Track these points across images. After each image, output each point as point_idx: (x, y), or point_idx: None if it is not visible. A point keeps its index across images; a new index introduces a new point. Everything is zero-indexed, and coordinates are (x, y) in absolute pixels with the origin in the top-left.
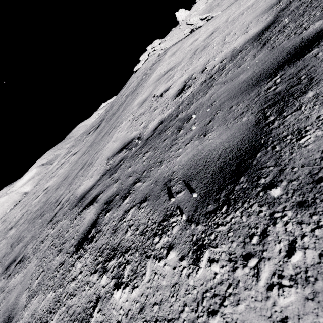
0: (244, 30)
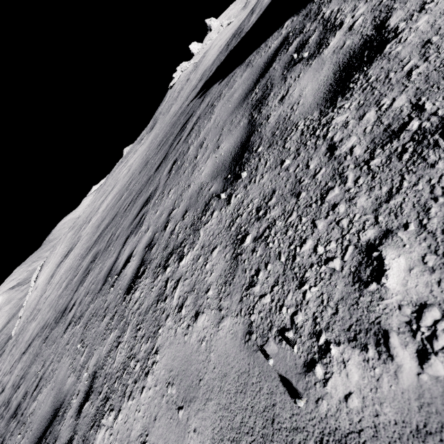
0: None
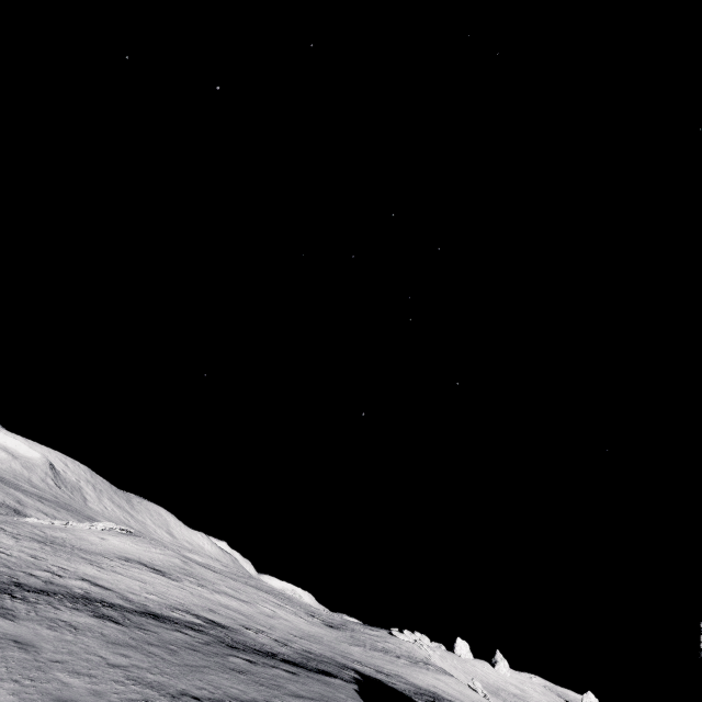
0: None
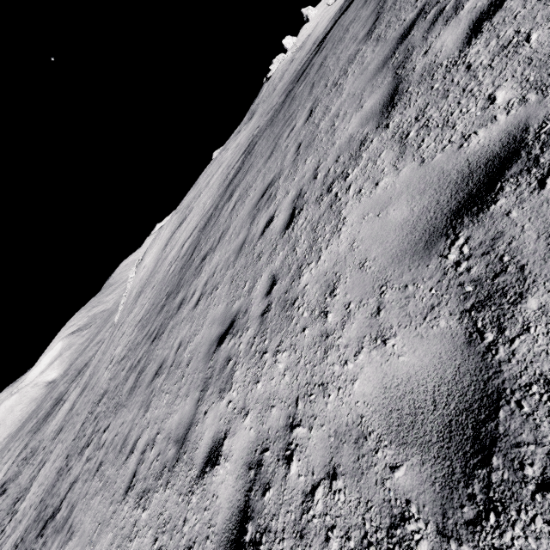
0: None
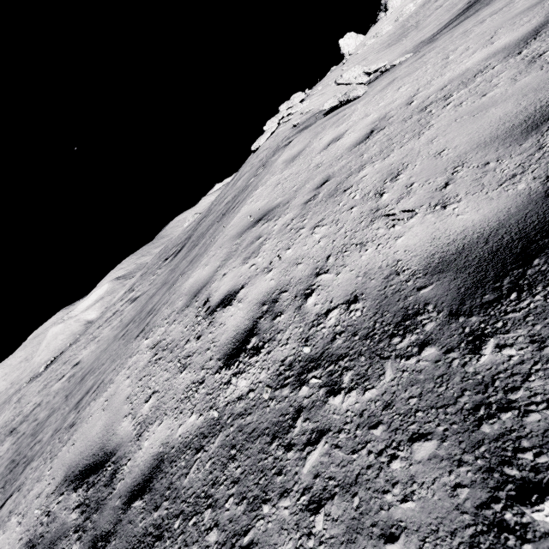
0: (436, 185)
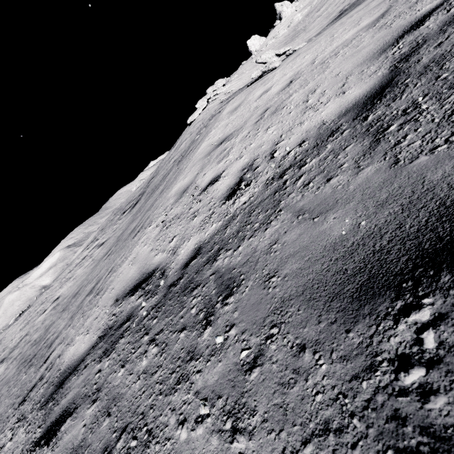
0: (338, 87)
